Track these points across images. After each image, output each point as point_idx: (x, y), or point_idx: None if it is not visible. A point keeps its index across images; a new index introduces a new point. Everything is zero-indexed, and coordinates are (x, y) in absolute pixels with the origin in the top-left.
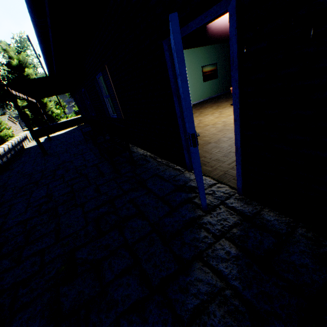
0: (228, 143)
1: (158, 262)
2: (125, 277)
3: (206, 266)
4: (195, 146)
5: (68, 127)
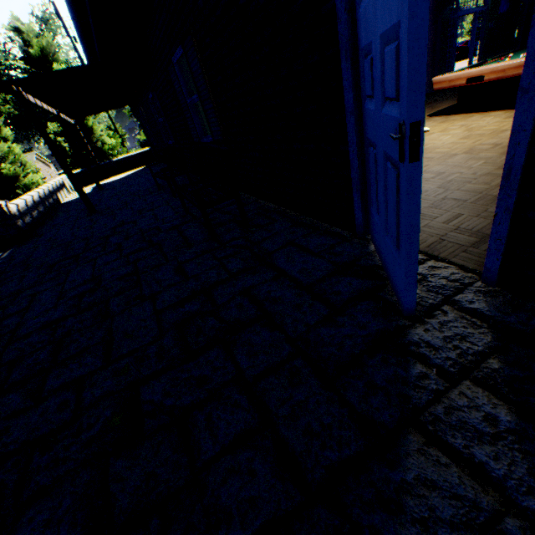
0: (437, 182)
1: (314, 424)
2: (243, 453)
3: (435, 446)
4: (415, 158)
5: (130, 169)
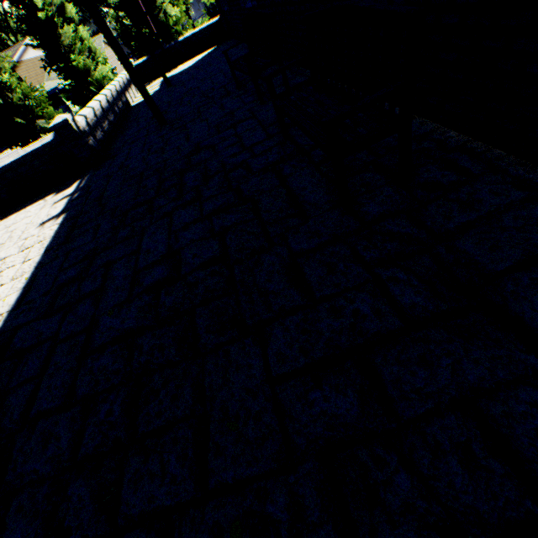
0: None
1: None
2: None
3: None
4: None
5: (198, 53)
